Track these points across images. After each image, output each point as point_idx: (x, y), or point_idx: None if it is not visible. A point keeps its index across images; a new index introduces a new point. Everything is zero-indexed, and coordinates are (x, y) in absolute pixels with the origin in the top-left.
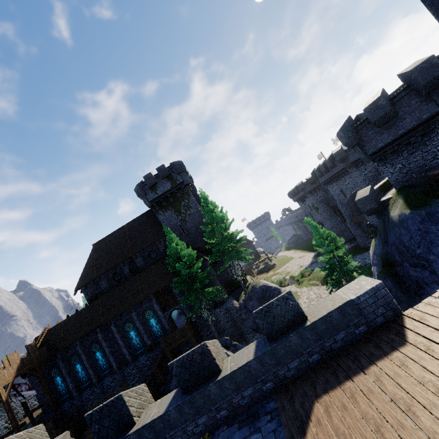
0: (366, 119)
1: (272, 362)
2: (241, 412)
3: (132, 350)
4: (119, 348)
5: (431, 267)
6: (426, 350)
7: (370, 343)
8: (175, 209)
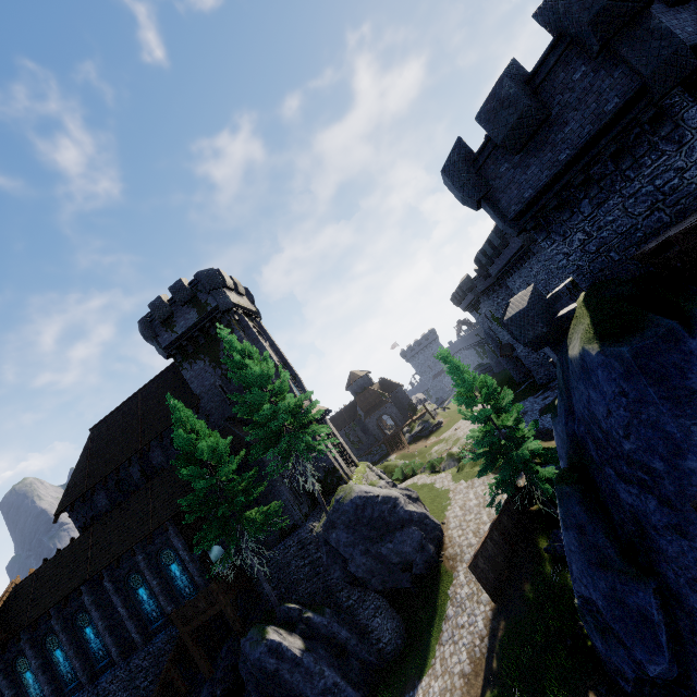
0: (490, 137)
1: None
2: None
3: (142, 622)
4: (122, 619)
5: (661, 489)
6: None
7: None
8: (211, 357)
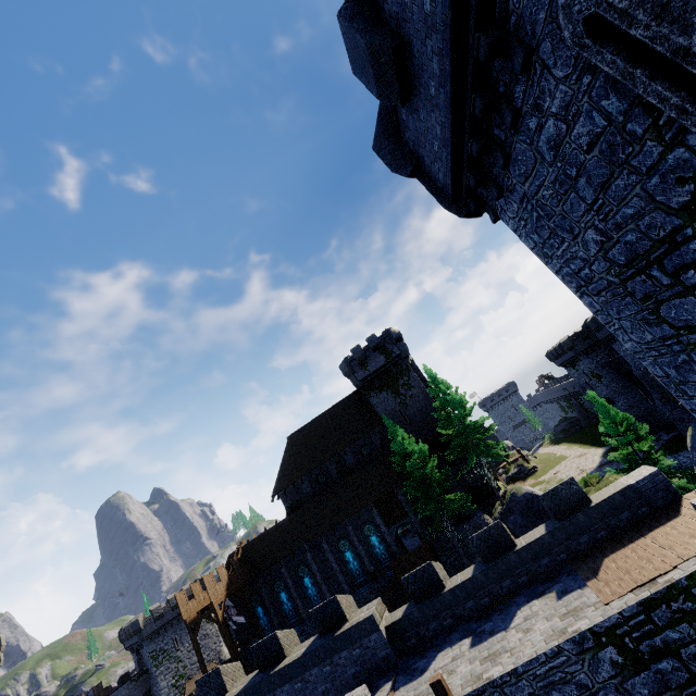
0: None
1: (563, 536)
2: (539, 578)
3: (349, 577)
4: (333, 573)
5: None
6: (691, 517)
7: (651, 520)
8: (392, 389)
